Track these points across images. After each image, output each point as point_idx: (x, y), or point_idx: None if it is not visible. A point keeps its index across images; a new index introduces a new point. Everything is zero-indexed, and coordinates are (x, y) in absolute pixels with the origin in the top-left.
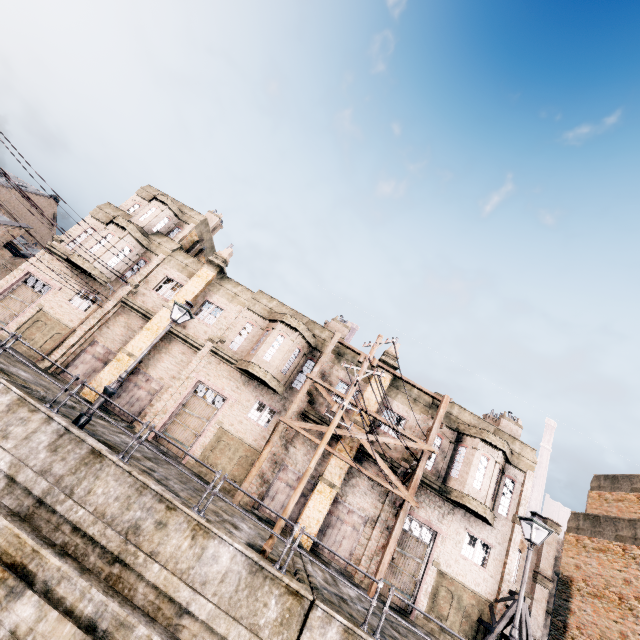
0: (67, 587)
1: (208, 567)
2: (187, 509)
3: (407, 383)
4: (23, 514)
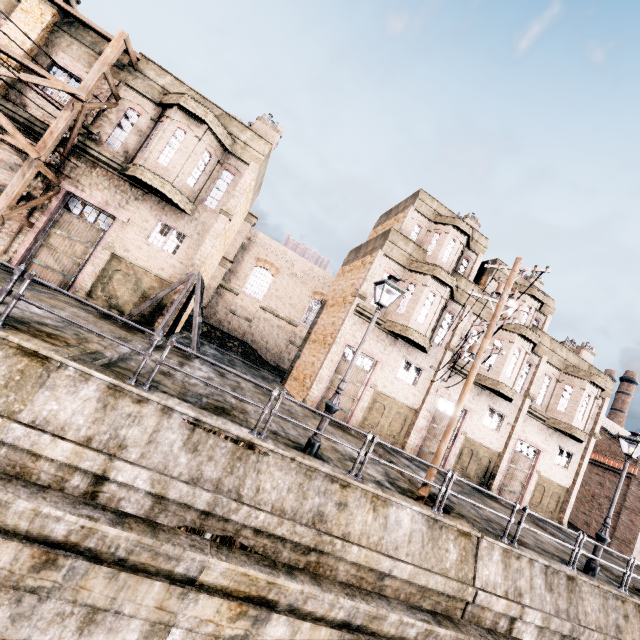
0: None
1: None
2: None
3: (82, 24)
4: None
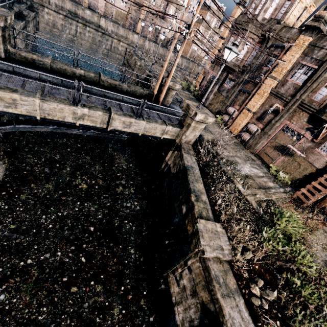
0: (124, 41)
1: (135, 38)
2: (130, 32)
3: None
4: (115, 35)
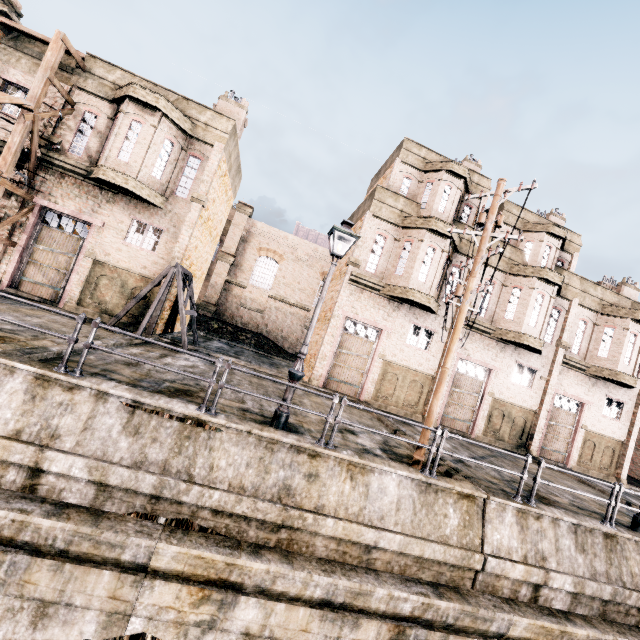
0: None
1: None
2: None
3: (24, 35)
4: None
